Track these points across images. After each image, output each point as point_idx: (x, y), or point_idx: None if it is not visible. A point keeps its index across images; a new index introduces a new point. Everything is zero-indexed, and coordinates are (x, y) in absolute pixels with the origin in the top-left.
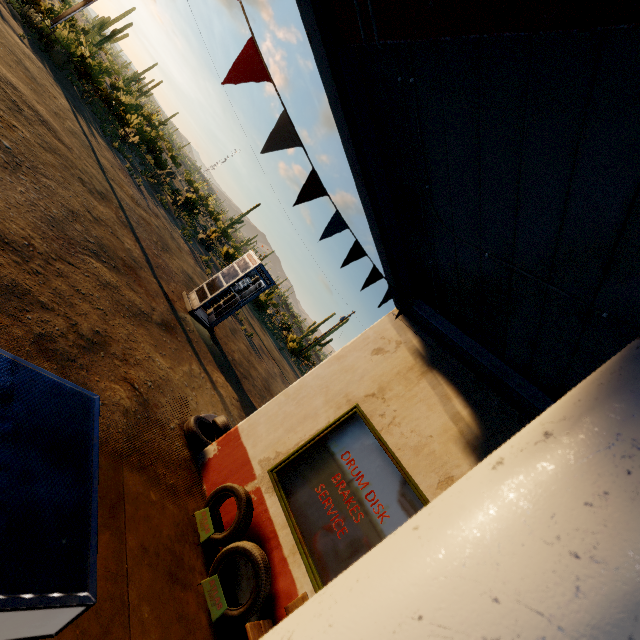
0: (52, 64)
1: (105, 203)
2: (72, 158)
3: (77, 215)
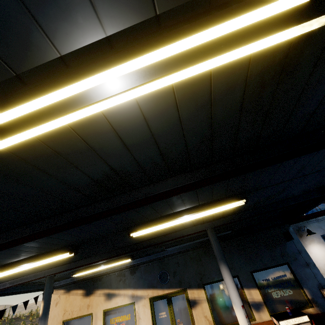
0: None
1: None
2: None
3: None
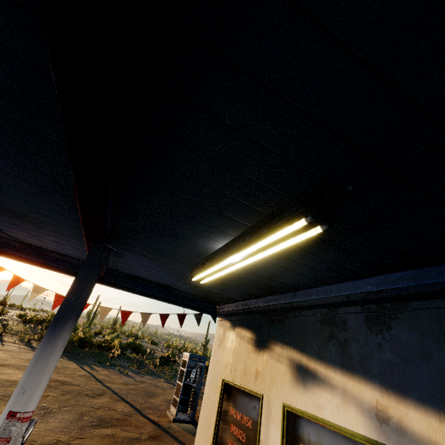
0: (67, 354)
1: (103, 397)
2: (80, 388)
3: (85, 413)
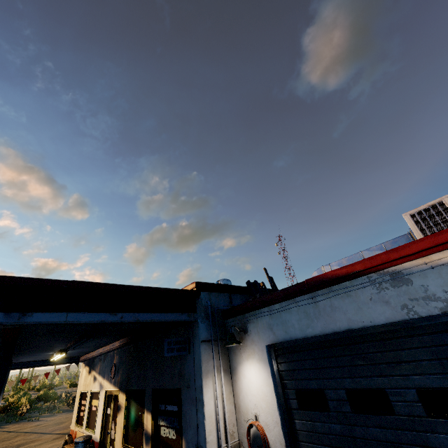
0: None
1: (18, 437)
2: None
3: (6, 447)
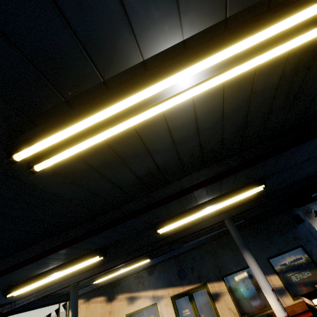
0: None
1: None
2: None
3: None
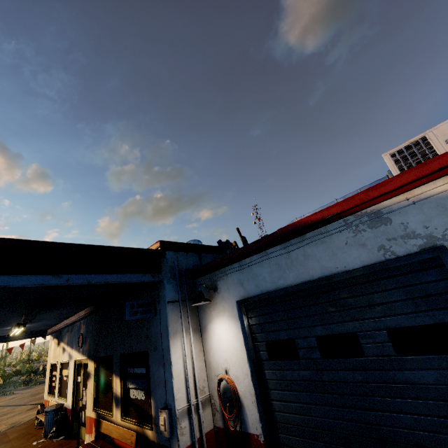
0: None
1: None
2: None
3: None
